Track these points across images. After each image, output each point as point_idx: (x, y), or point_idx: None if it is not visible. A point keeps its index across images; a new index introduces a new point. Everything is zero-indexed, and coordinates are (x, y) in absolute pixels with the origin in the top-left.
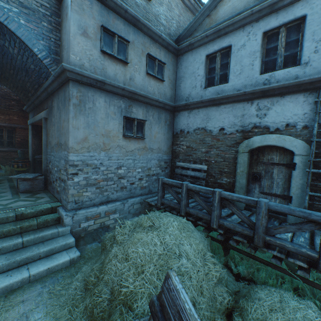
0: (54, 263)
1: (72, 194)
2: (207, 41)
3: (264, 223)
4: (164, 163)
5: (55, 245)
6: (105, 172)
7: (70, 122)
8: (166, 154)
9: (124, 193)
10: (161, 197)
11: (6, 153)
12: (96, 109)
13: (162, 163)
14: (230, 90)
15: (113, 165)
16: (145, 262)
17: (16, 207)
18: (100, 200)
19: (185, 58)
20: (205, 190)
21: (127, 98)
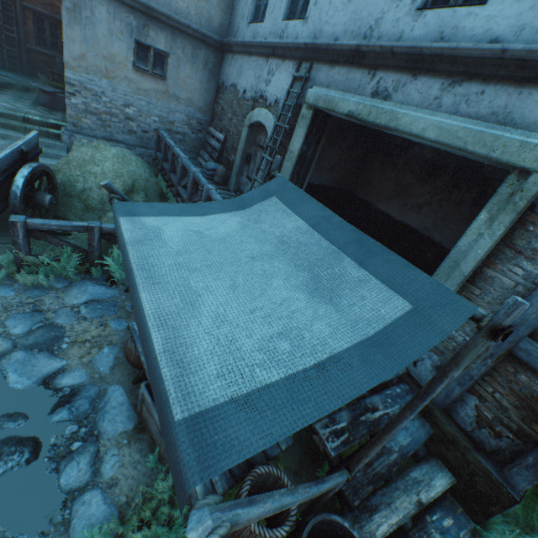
0: (44, 161)
1: (70, 115)
2: None
3: (179, 175)
4: (197, 124)
5: (49, 152)
6: (109, 105)
7: (65, 31)
8: (202, 113)
9: (134, 139)
10: (156, 151)
11: (49, 58)
12: (95, 20)
13: (194, 122)
14: (262, 35)
15: (119, 100)
16: (75, 161)
17: (27, 112)
18: (103, 135)
19: None
20: (170, 145)
21: (141, 14)
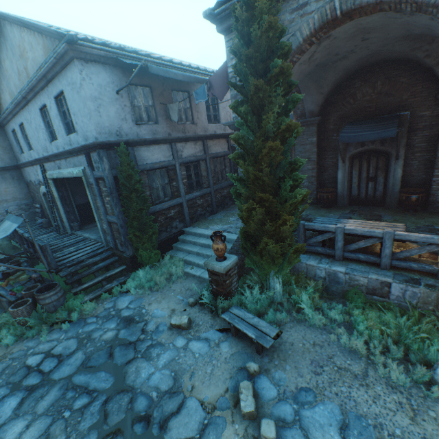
0: None
1: None
2: (7, 123)
3: (13, 234)
4: (26, 206)
5: None
6: None
7: None
8: (25, 200)
9: None
10: None
11: None
12: None
13: (24, 206)
14: (27, 158)
15: None
16: None
17: None
18: None
19: (7, 130)
20: None
21: None
